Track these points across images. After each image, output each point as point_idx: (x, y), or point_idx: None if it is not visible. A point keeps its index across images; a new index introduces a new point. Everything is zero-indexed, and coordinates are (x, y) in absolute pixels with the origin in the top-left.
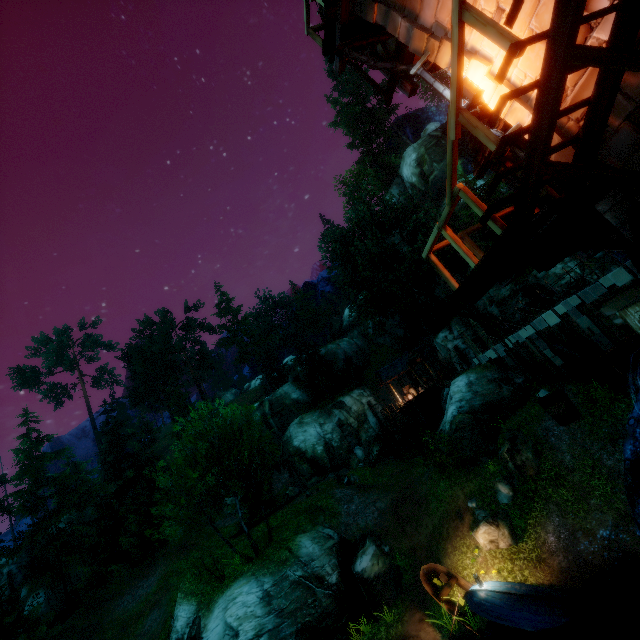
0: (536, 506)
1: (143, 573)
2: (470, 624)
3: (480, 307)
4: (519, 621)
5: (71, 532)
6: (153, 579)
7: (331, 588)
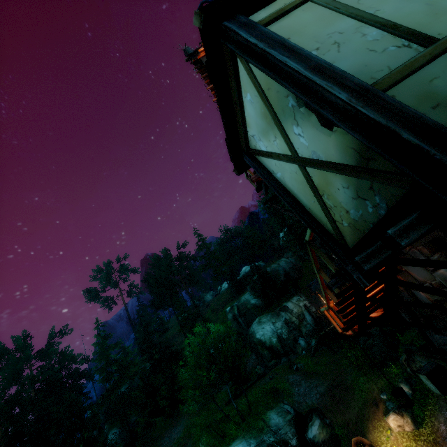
0: (430, 401)
1: (173, 423)
2: None
3: None
4: None
5: (129, 394)
6: (180, 428)
7: None
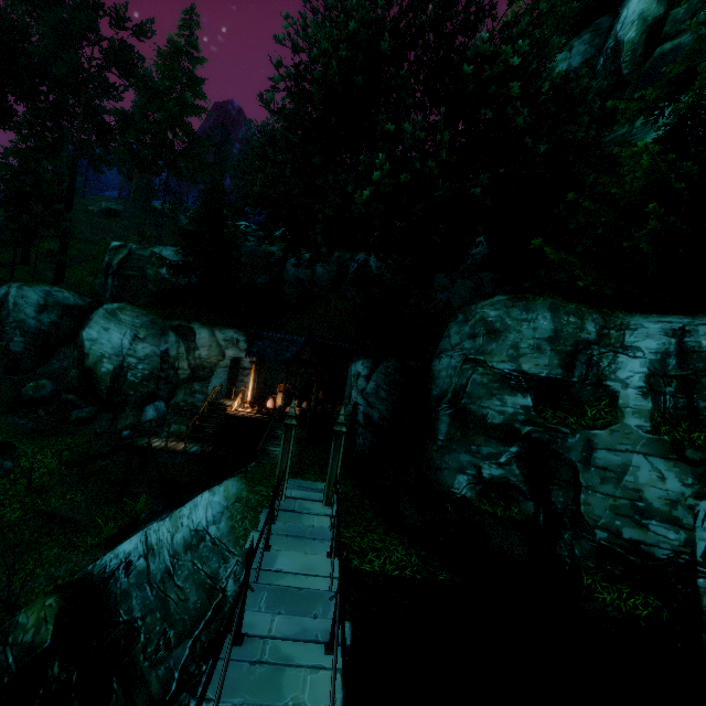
0: None
1: None
2: None
3: (438, 386)
4: None
5: None
6: None
7: None
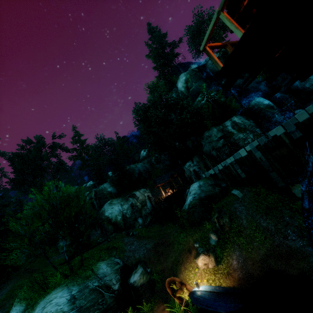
0: (228, 246)
1: None
2: (191, 310)
3: (207, 151)
4: (217, 307)
5: None
6: (4, 291)
7: (114, 292)
